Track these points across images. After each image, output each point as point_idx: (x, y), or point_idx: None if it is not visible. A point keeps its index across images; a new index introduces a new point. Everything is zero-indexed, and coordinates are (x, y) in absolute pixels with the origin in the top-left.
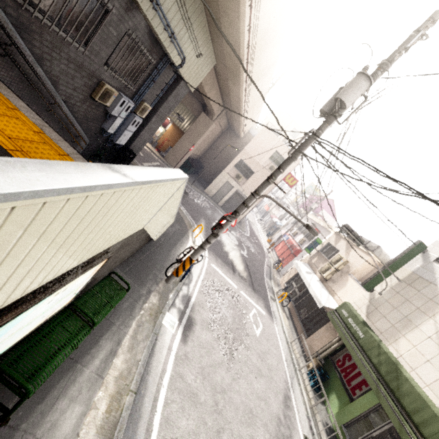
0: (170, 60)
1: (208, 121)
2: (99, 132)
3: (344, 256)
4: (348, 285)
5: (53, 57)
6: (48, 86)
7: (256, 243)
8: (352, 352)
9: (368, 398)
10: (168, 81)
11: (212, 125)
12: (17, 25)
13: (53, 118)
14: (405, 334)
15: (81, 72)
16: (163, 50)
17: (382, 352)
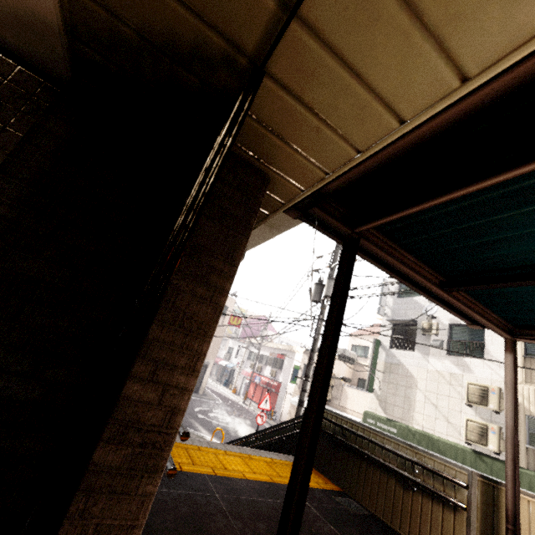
0: None
1: None
2: None
3: None
4: (349, 394)
5: None
6: None
7: (232, 403)
8: None
9: None
10: None
11: None
12: None
13: None
14: (413, 409)
15: None
16: None
17: (413, 432)
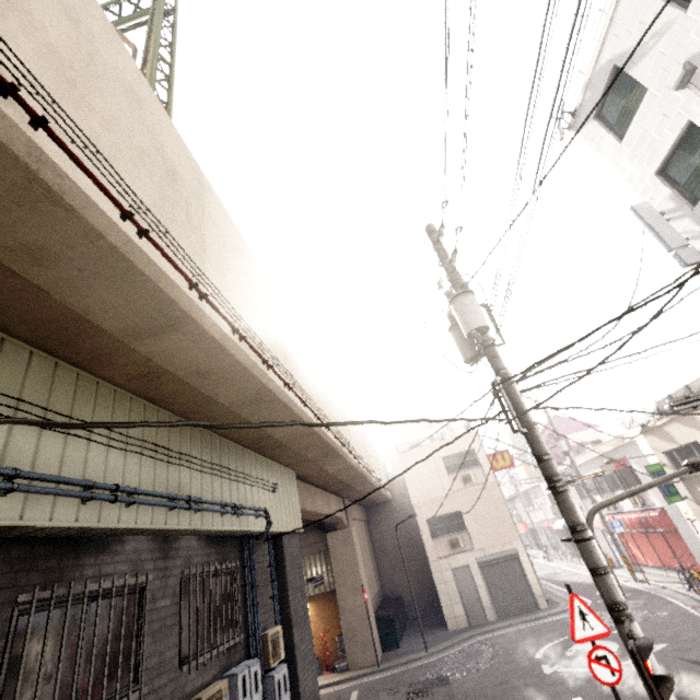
0: (251, 534)
1: (344, 534)
2: None
3: None
4: None
5: None
6: None
7: None
8: None
9: None
10: (269, 560)
11: (351, 532)
12: None
13: None
14: None
15: None
16: (235, 536)
17: None
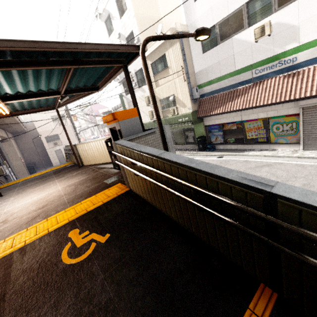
0: None
1: (8, 143)
2: None
3: None
4: None
5: None
6: None
7: None
8: None
9: None
10: None
11: (12, 142)
12: None
13: None
14: None
15: None
16: None
17: None
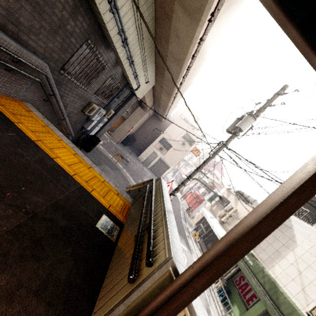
0: (130, 85)
1: (143, 112)
2: (80, 129)
3: (234, 206)
4: None
5: (69, 94)
6: (62, 110)
7: None
8: (246, 276)
9: (257, 306)
10: (126, 96)
11: (145, 115)
12: (56, 82)
13: (59, 127)
14: (277, 262)
15: (81, 99)
16: (127, 81)
17: (265, 275)
